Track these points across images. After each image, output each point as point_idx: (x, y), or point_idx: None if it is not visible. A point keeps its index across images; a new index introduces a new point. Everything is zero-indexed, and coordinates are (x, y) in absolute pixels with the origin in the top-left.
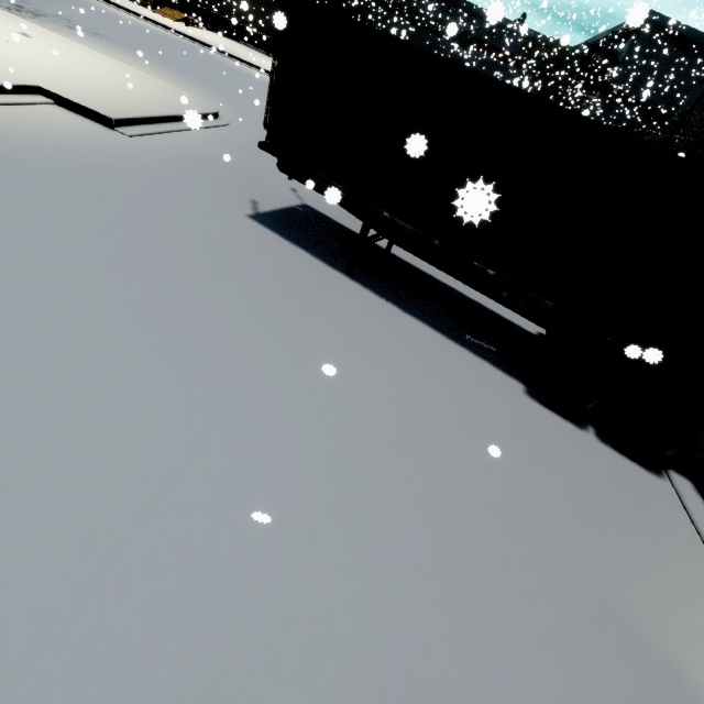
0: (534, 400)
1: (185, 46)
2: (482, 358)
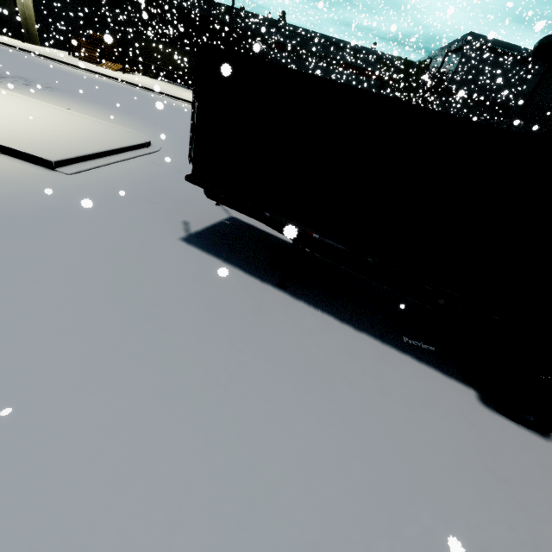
0: (490, 410)
1: (122, 89)
2: (426, 363)
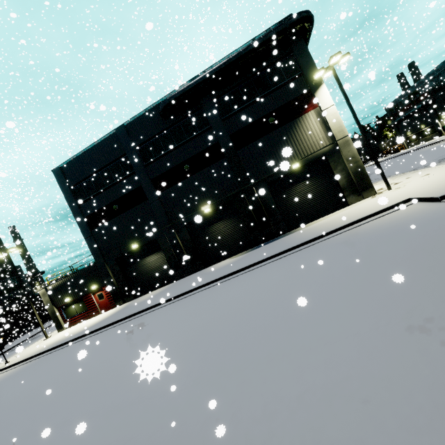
0: None
1: None
2: None
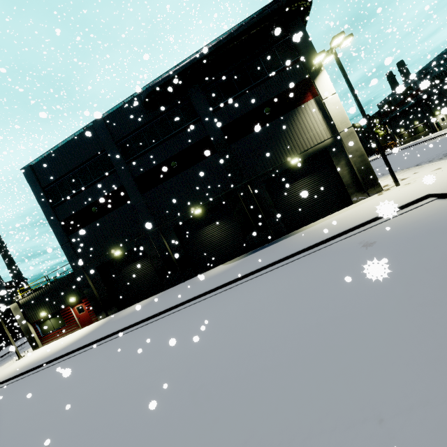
0: None
1: None
2: None
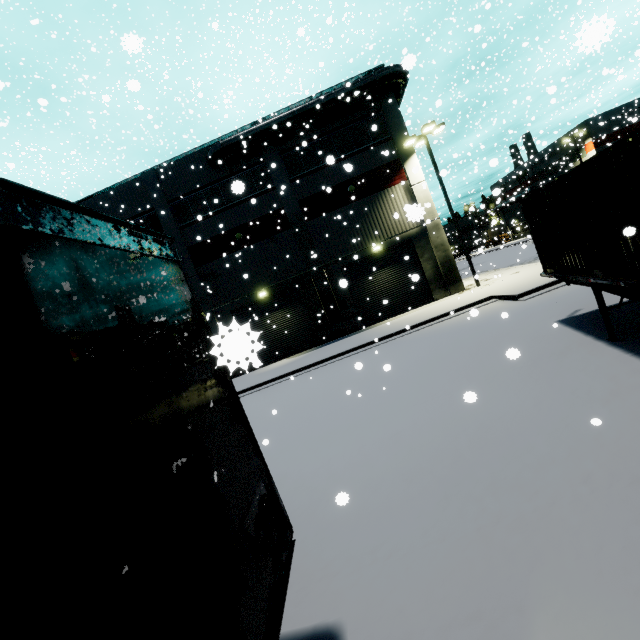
0: None
1: None
2: None
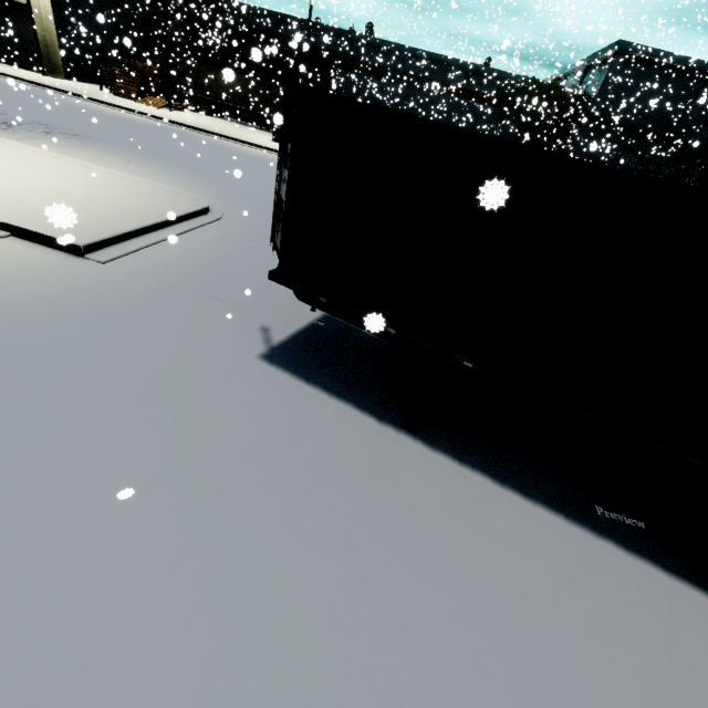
0: None
1: (169, 132)
2: (638, 554)
